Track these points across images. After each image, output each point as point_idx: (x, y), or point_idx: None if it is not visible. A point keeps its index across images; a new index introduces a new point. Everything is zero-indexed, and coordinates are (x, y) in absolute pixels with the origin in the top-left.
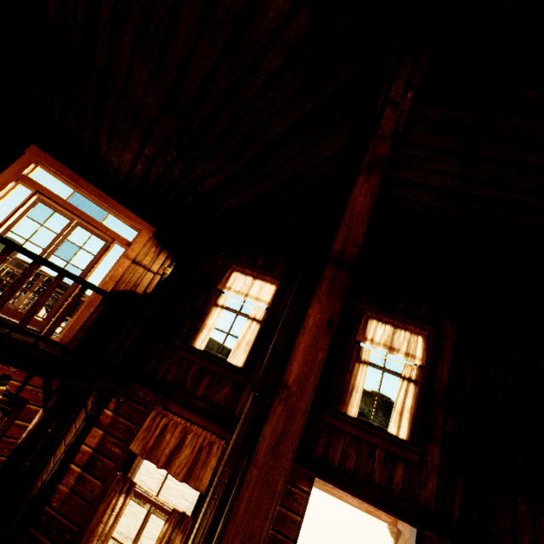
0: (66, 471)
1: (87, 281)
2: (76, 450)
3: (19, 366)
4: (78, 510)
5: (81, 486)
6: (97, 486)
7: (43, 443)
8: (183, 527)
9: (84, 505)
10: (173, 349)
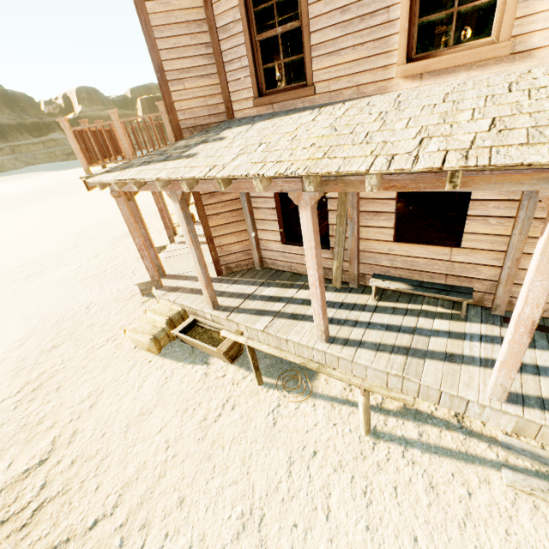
0: None
1: None
2: None
3: None
4: None
5: None
6: None
7: None
8: None
9: None
10: None
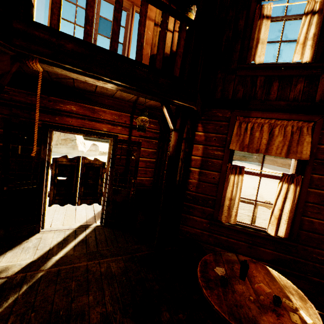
0: (189, 172)
1: (166, 3)
2: (189, 160)
3: (122, 125)
4: (209, 189)
5: (204, 177)
6: (215, 175)
7: (155, 167)
8: (295, 182)
9: (212, 186)
10: (232, 74)
